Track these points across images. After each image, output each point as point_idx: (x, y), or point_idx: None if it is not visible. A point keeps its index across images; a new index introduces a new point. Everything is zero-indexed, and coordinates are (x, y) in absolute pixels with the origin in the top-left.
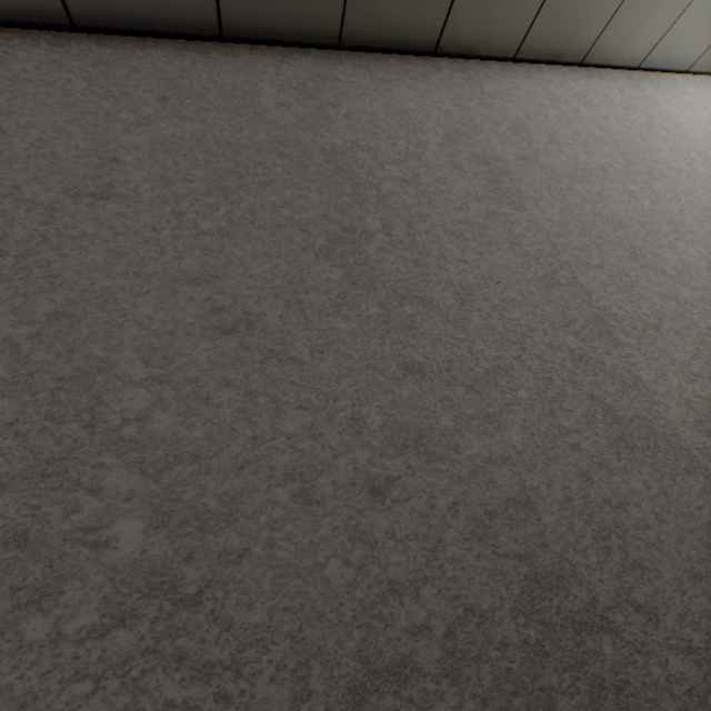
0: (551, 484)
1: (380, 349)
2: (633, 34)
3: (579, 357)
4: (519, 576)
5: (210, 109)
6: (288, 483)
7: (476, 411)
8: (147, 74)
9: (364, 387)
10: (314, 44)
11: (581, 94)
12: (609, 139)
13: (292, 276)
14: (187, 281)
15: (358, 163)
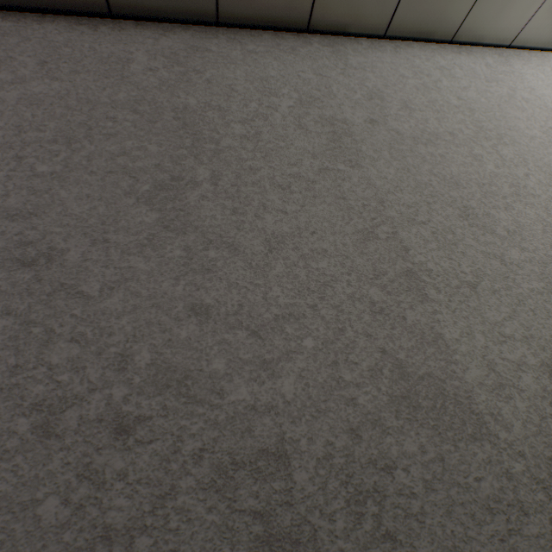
0: (314, 439)
1: (172, 289)
2: (502, 14)
3: (380, 309)
4: (250, 535)
5: (82, 72)
6: (33, 414)
7: (253, 356)
8: (36, 43)
9: (144, 324)
10: (195, 21)
11: (446, 68)
12: (465, 107)
13: (108, 216)
14: (5, 216)
15: (205, 121)
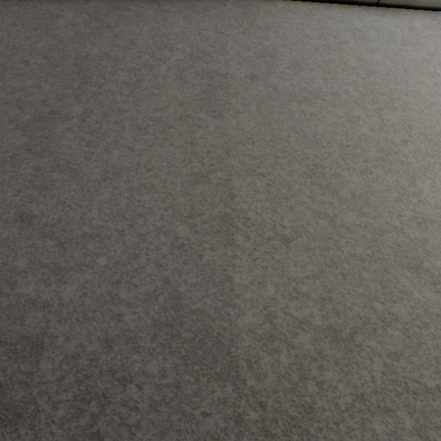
0: (71, 339)
1: (12, 198)
2: None
3: (181, 245)
4: None
5: (19, 25)
6: None
7: (51, 262)
8: None
9: None
10: None
11: (360, 30)
12: (363, 69)
13: None
14: None
15: (98, 68)
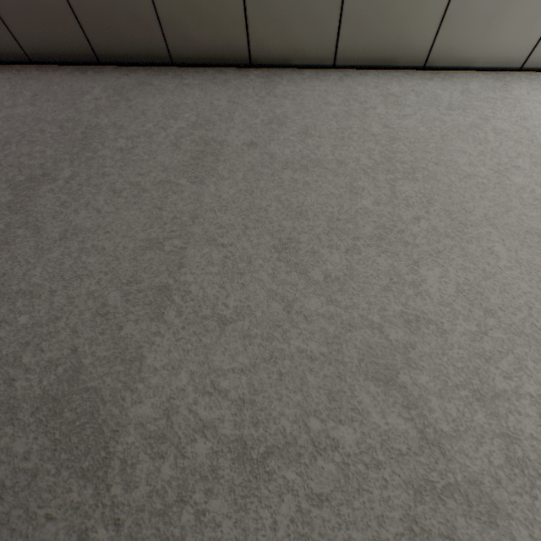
0: None
1: None
2: (490, 32)
3: (106, 313)
4: None
5: (53, 101)
6: None
7: None
8: (42, 83)
9: None
10: (157, 64)
11: (396, 94)
12: (386, 135)
13: None
14: None
15: (102, 136)
